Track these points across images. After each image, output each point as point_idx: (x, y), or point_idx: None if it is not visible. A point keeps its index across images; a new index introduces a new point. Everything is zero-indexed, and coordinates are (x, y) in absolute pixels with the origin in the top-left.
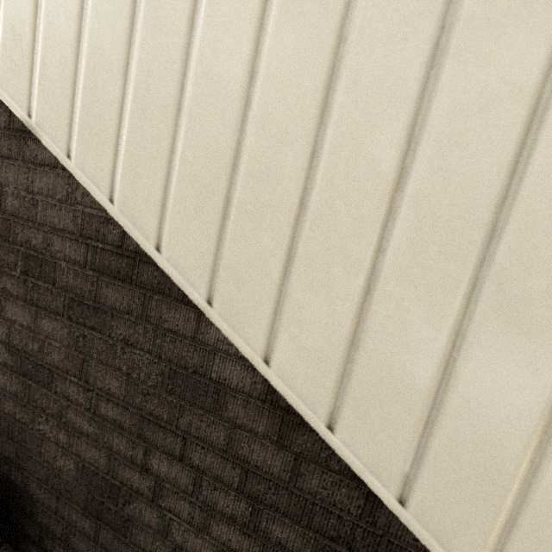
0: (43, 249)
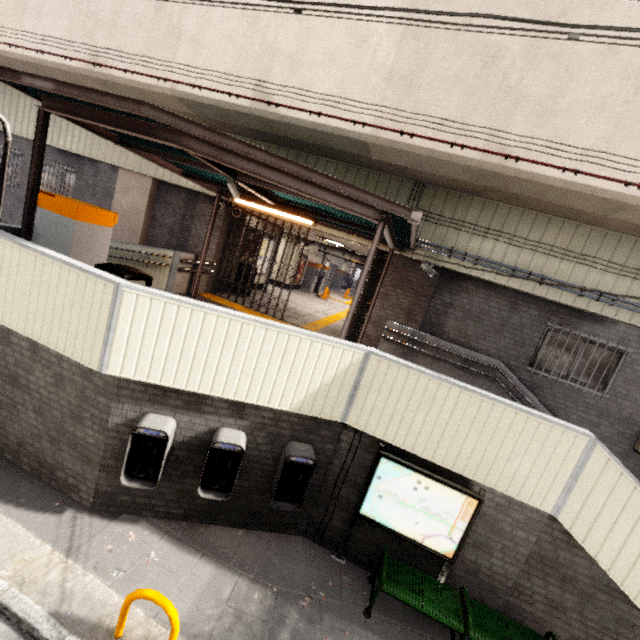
0: (572, 576)
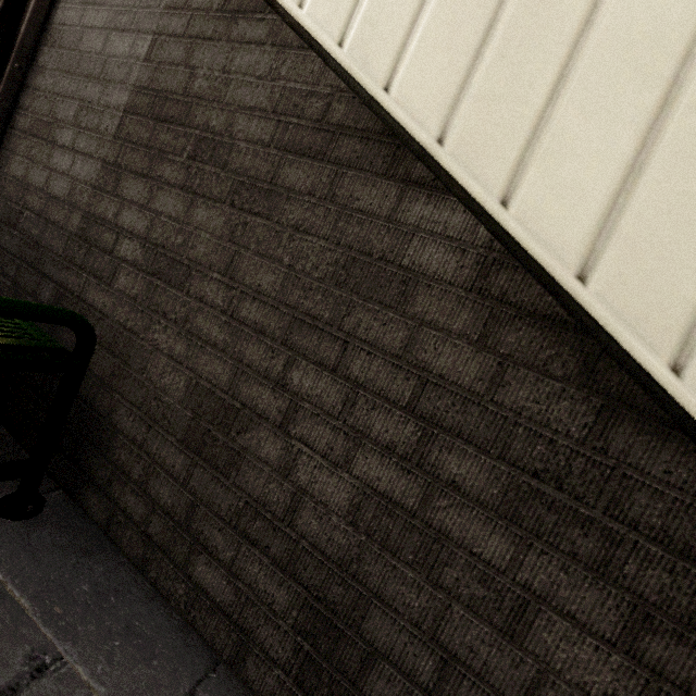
0: (223, 130)
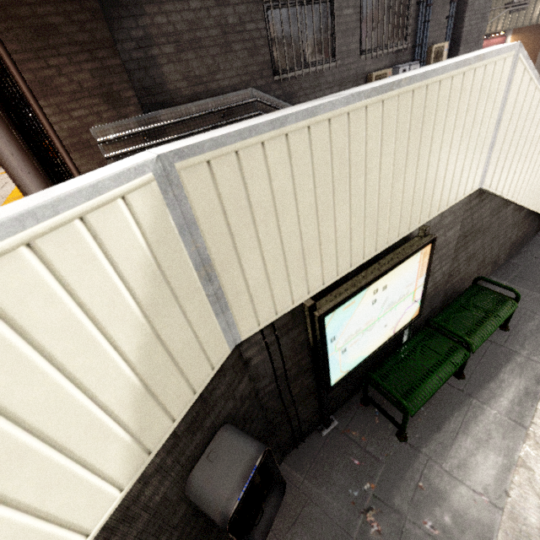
0: (480, 226)
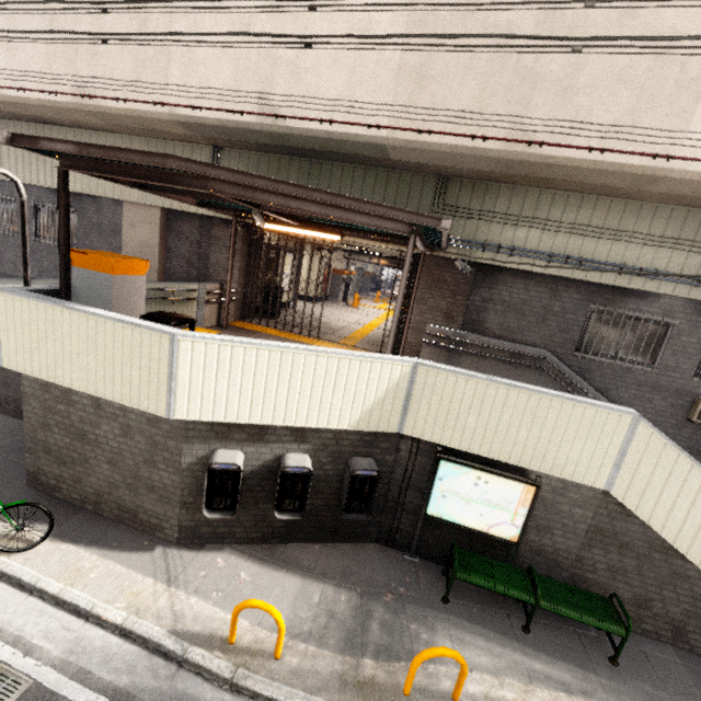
0: (629, 542)
